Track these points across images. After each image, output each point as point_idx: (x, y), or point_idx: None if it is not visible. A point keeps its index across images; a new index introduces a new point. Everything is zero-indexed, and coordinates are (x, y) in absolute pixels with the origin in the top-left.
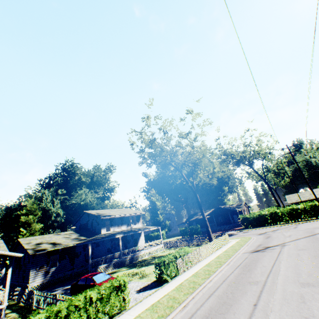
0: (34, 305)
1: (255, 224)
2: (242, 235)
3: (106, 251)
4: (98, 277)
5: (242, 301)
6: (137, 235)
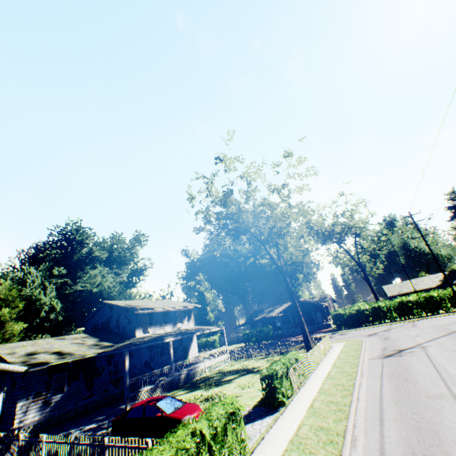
0: None
1: (353, 323)
2: (343, 338)
3: (142, 365)
4: (166, 403)
5: (448, 423)
6: (188, 340)
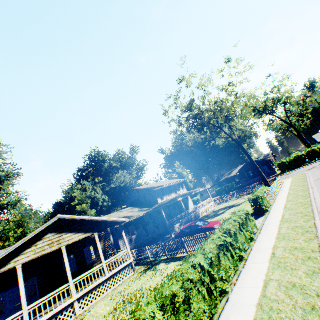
0: (150, 258)
1: (293, 166)
2: (289, 176)
3: (167, 217)
4: (200, 223)
5: None
6: (186, 200)
